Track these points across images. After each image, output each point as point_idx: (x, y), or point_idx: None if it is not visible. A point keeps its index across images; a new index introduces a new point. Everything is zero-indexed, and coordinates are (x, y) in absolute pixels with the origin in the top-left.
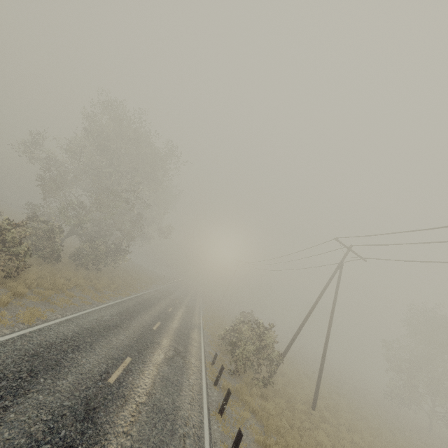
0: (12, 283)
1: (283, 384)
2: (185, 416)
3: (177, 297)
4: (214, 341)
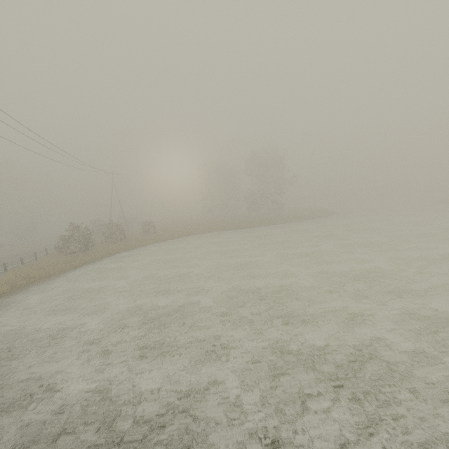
0: None
1: None
2: None
3: None
4: None
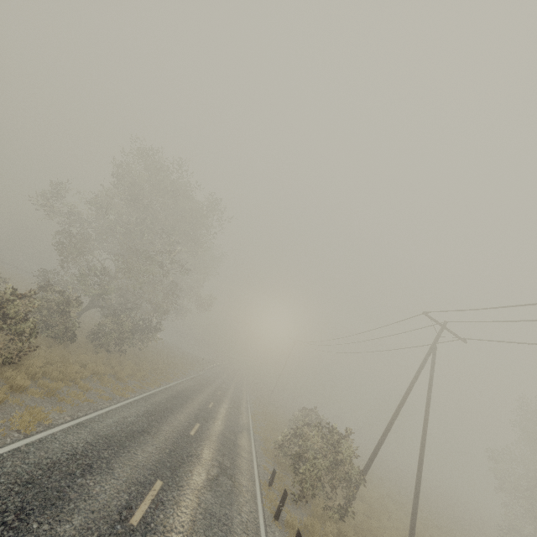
0: (11, 373)
1: (363, 514)
2: None
3: (219, 388)
4: (268, 449)
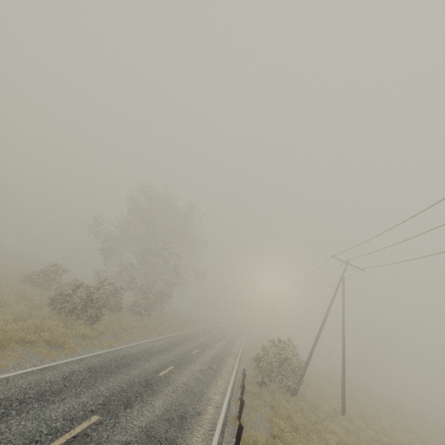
0: (96, 326)
1: (316, 398)
2: (209, 397)
3: (219, 334)
4: (250, 365)
